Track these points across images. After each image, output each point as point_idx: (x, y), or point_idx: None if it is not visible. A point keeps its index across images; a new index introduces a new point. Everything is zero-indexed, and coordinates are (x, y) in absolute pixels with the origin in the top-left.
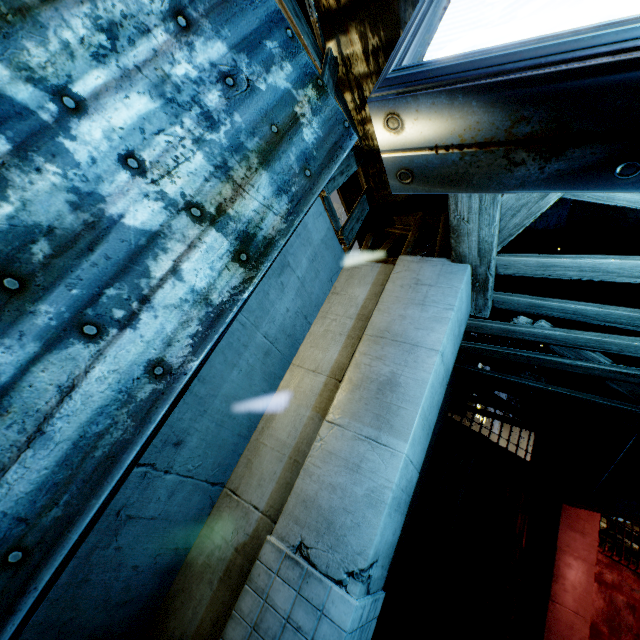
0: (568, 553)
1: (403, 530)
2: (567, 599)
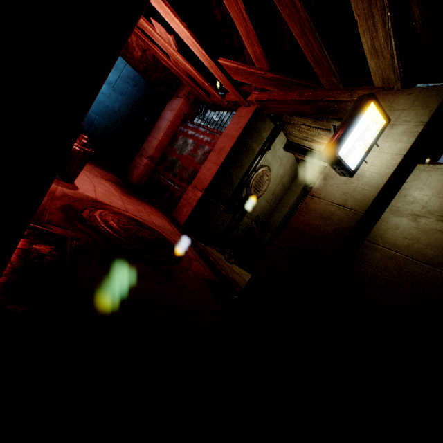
0: (162, 119)
1: (121, 124)
2: (154, 134)
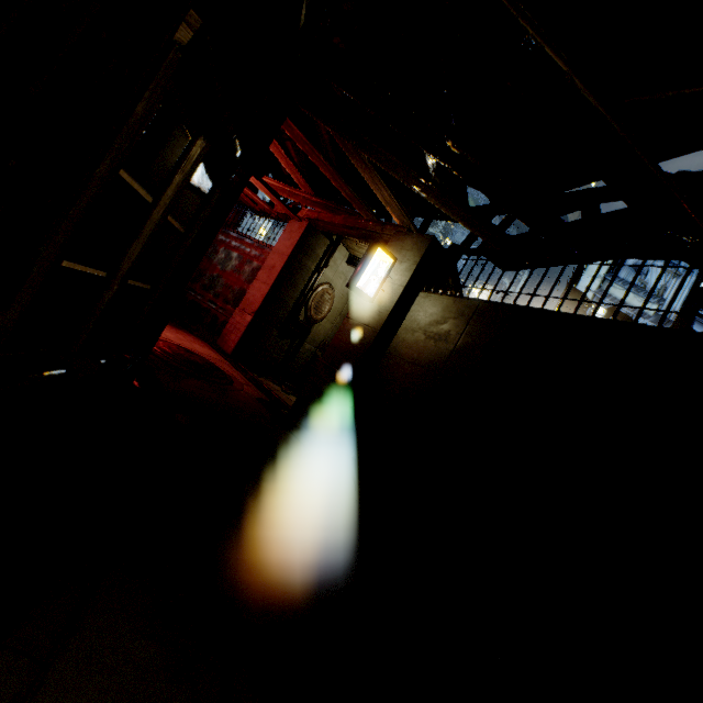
0: None
1: None
2: None
